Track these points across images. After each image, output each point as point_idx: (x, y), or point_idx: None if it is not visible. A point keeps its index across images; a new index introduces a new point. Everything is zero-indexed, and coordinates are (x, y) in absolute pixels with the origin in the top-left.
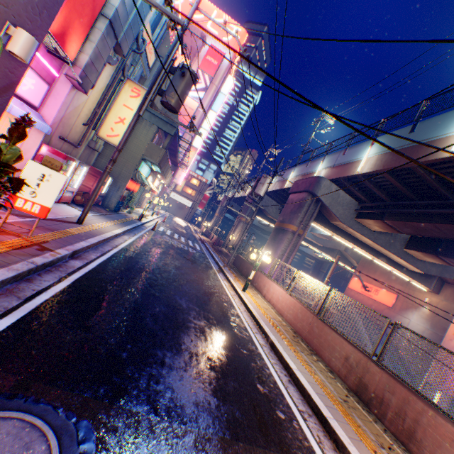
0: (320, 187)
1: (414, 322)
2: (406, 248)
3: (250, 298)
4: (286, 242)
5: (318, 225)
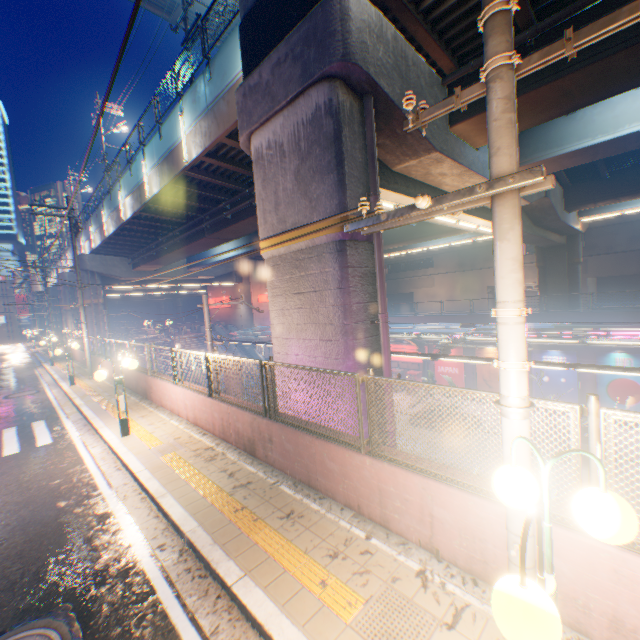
0: (87, 263)
1: (243, 309)
2: (189, 269)
3: (58, 366)
4: (91, 314)
5: (115, 286)
